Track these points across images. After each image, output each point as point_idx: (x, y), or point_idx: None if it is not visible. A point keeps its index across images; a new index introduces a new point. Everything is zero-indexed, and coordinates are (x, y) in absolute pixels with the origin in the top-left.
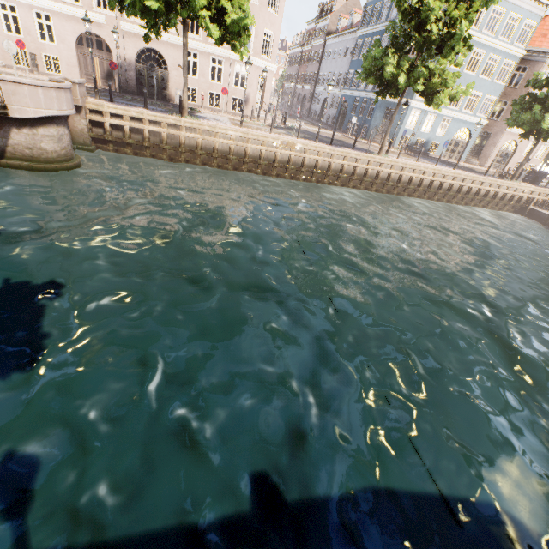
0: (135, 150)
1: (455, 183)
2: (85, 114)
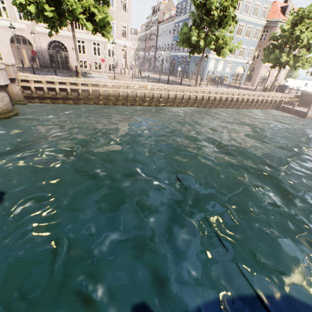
0: (52, 100)
1: (240, 97)
2: (18, 83)
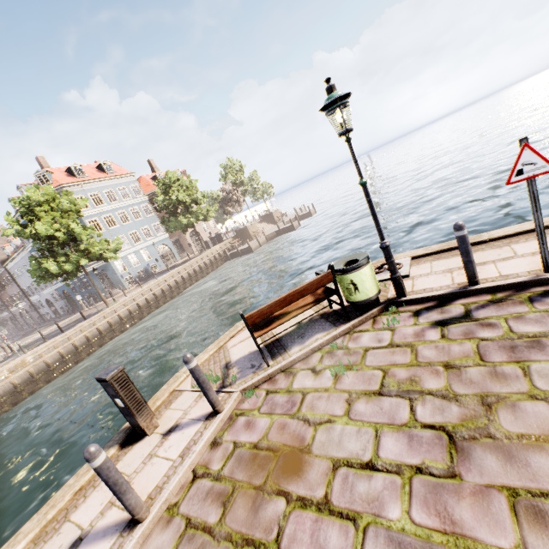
0: None
1: (176, 278)
2: None
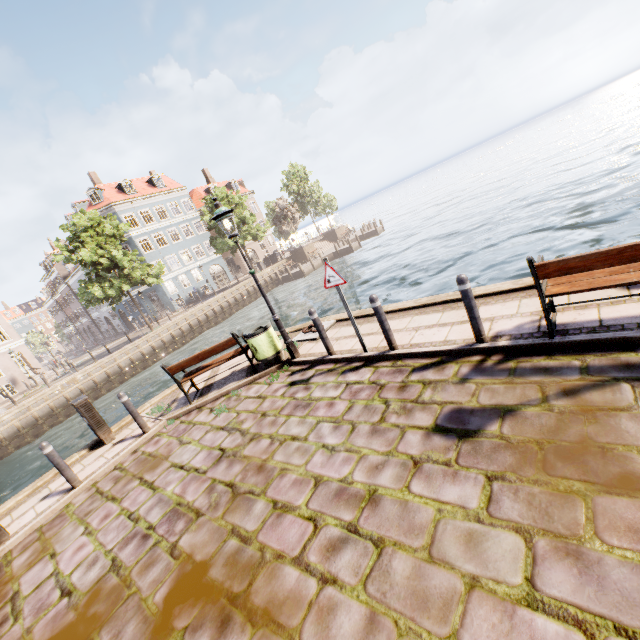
0: None
1: (221, 303)
2: None
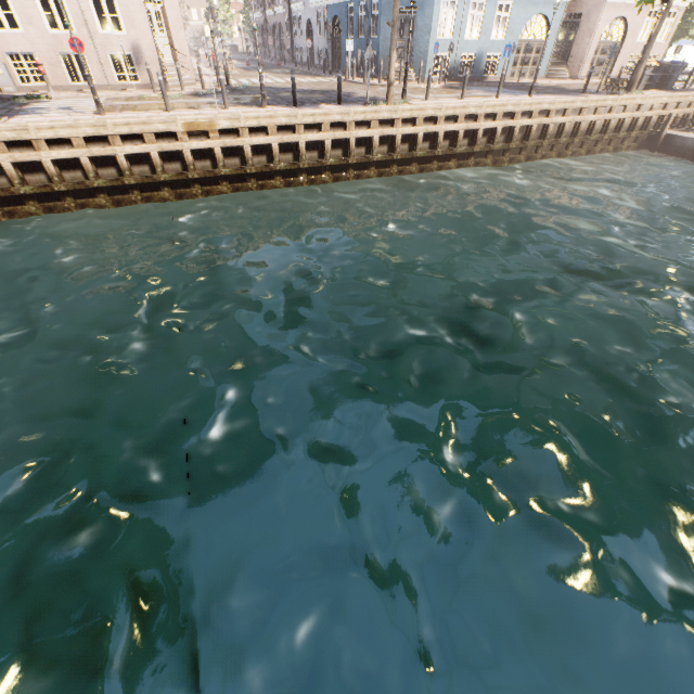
0: None
1: (536, 122)
2: None
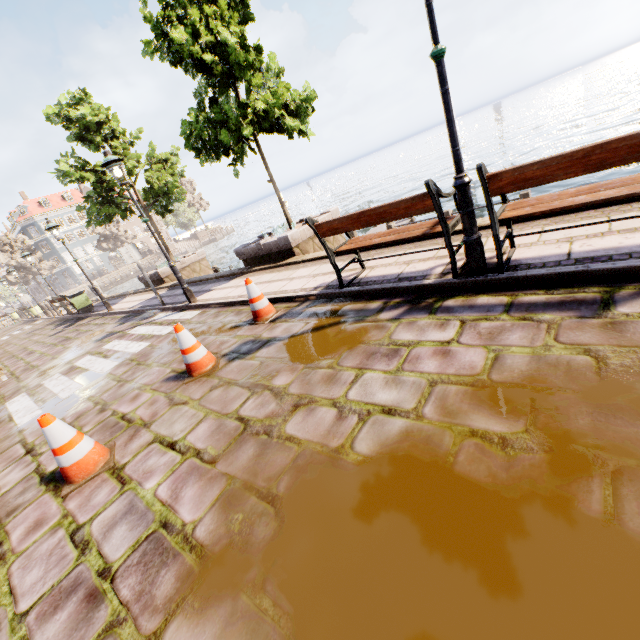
0: None
1: (99, 284)
2: None
